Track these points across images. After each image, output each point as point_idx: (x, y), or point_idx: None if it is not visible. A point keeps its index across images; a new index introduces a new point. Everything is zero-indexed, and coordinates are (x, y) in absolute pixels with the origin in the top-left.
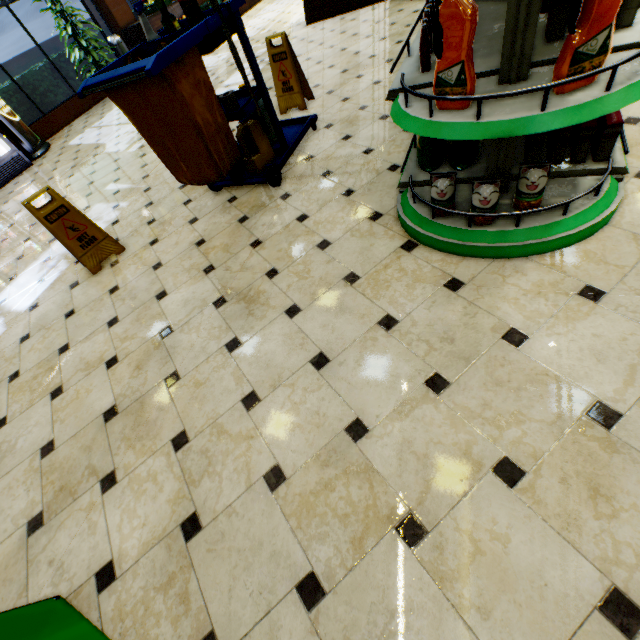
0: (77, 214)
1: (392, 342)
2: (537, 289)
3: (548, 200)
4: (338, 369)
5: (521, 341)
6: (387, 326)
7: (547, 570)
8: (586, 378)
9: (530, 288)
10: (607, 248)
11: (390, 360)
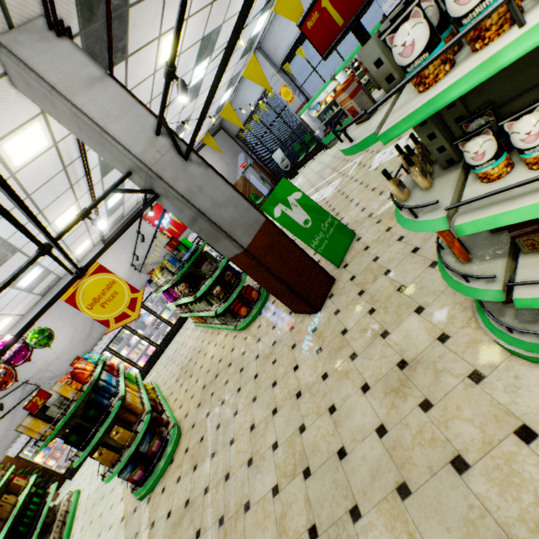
0: None
1: (422, 270)
2: (449, 317)
3: (512, 308)
4: (410, 257)
5: (417, 312)
6: (431, 265)
7: (351, 319)
8: (398, 331)
9: (450, 314)
10: (482, 350)
11: (412, 272)
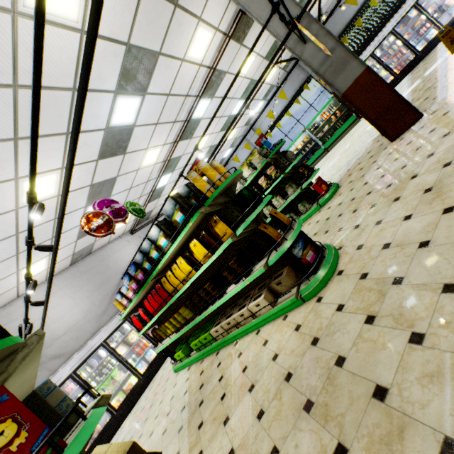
0: (452, 32)
1: None
2: None
3: None
4: None
5: None
6: None
7: None
8: None
9: None
10: None
11: None
